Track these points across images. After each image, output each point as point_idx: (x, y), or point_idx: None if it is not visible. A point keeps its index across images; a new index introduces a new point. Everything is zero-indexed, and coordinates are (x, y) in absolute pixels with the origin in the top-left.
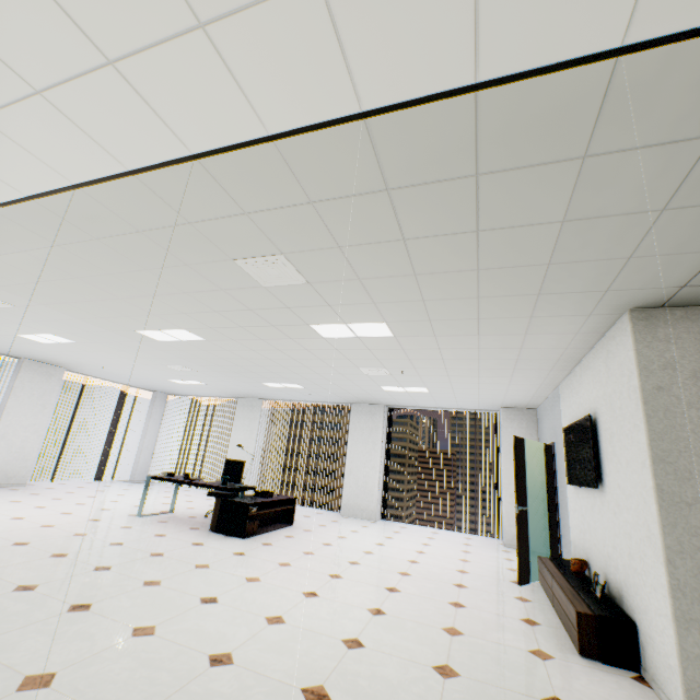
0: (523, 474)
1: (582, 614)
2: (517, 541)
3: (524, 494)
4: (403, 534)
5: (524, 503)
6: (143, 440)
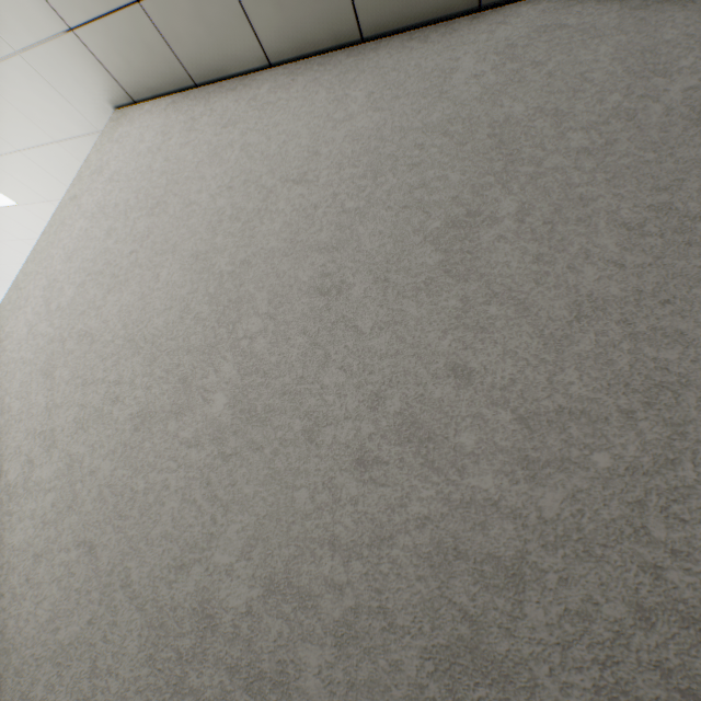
0: None
1: None
2: None
3: None
4: None
5: None
6: None
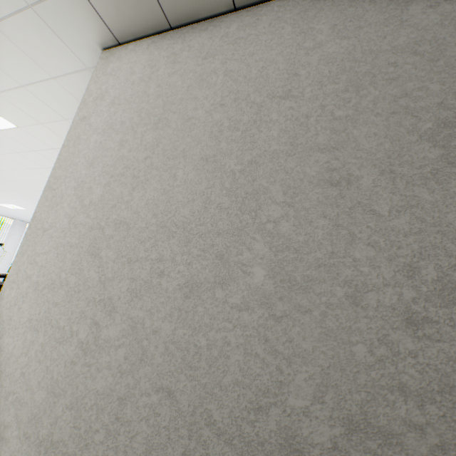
0: None
1: None
2: None
3: None
4: None
5: None
6: (2, 252)
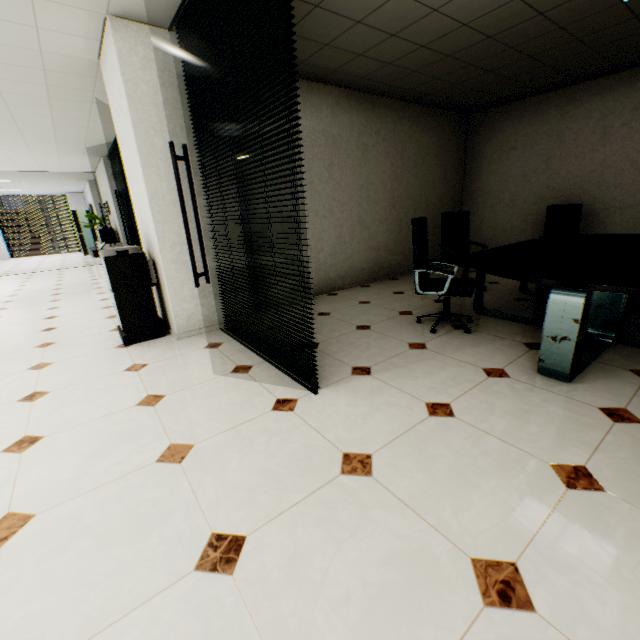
0: (79, 223)
1: (95, 250)
2: (82, 244)
3: (81, 229)
4: (32, 258)
5: (82, 232)
6: None
